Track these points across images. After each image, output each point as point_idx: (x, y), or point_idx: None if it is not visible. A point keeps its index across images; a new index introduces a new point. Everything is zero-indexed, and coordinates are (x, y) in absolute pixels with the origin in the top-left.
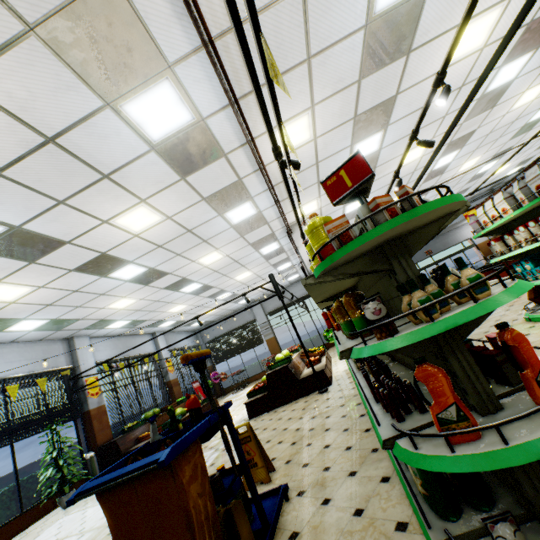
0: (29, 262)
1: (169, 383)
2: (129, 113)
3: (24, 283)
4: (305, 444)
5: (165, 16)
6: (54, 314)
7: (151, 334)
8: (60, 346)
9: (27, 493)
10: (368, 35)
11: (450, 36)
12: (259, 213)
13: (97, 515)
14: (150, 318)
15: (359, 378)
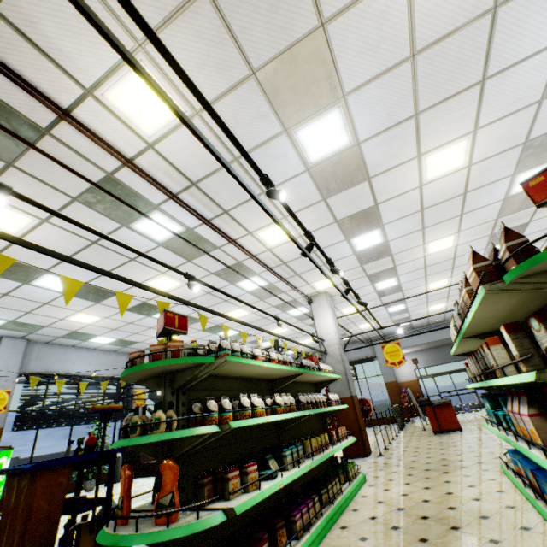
0: (96, 302)
1: None
2: (138, 228)
3: (95, 314)
4: None
5: (146, 185)
6: (119, 335)
7: None
8: (126, 358)
9: None
10: (313, 174)
11: (412, 164)
12: (271, 285)
13: None
14: None
15: None
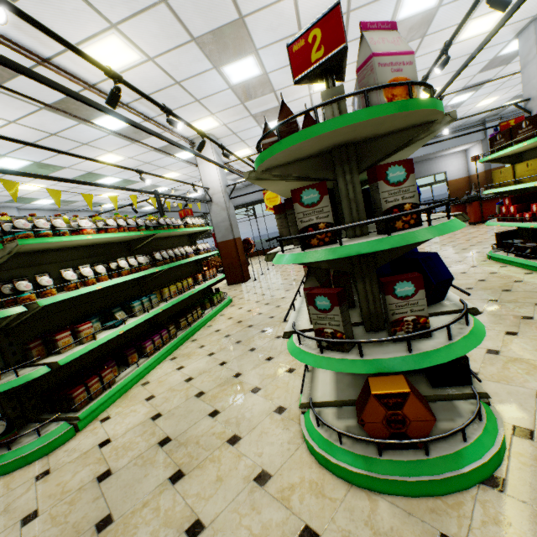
0: None
1: None
2: None
3: None
4: None
5: None
6: None
7: (96, 212)
8: None
9: None
10: None
11: None
12: None
13: None
14: (81, 200)
15: None
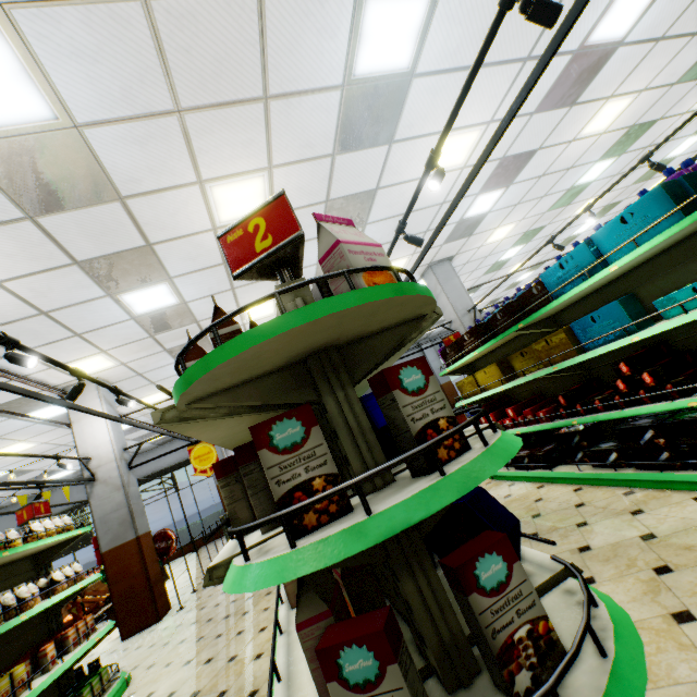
0: None
1: None
2: None
3: None
4: None
5: None
6: None
7: None
8: None
9: None
10: None
11: (194, 193)
12: None
13: None
14: None
15: None
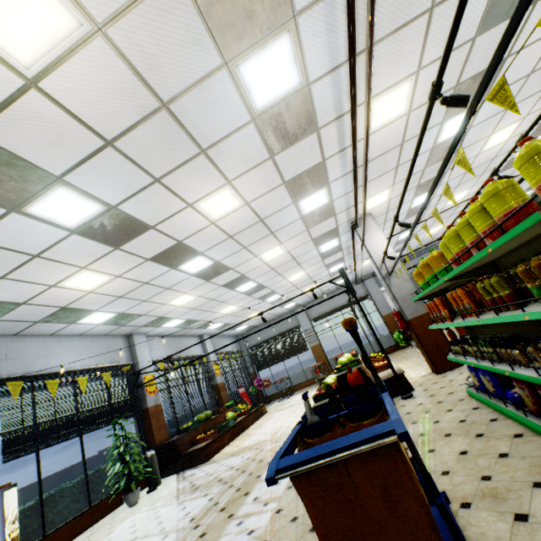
0: (114, 248)
1: (216, 386)
2: (242, 75)
3: (105, 271)
4: (425, 450)
5: None
6: (122, 307)
7: (199, 336)
8: (121, 342)
9: (94, 487)
10: None
11: None
12: (330, 203)
13: (174, 516)
14: (202, 318)
15: (513, 369)
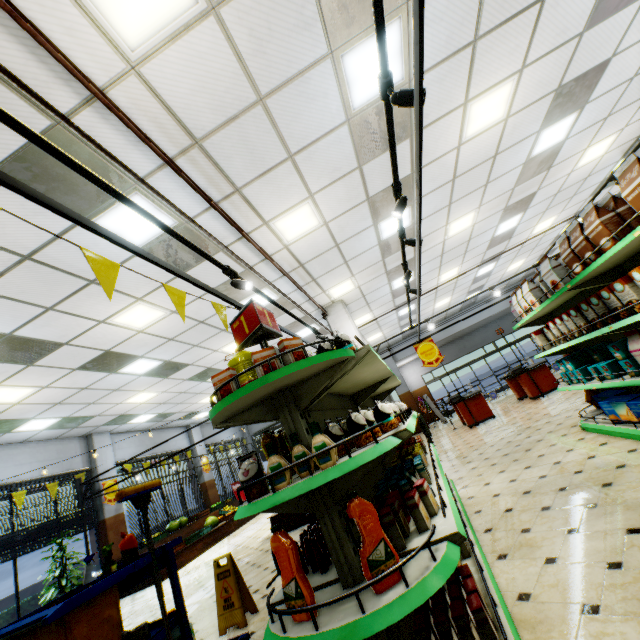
0: (28, 365)
1: (203, 485)
2: (104, 226)
3: (25, 384)
4: None
5: (120, 145)
6: (65, 412)
7: (185, 427)
8: (77, 444)
9: None
10: (354, 128)
11: (457, 115)
12: (282, 299)
13: None
14: (180, 410)
15: None
